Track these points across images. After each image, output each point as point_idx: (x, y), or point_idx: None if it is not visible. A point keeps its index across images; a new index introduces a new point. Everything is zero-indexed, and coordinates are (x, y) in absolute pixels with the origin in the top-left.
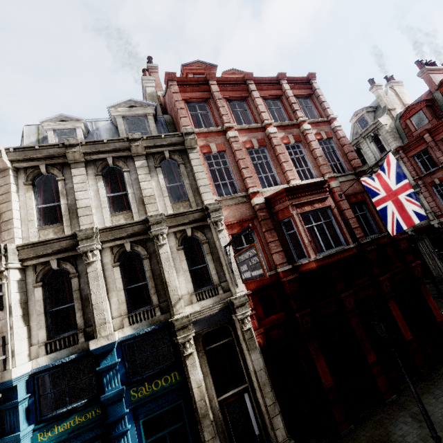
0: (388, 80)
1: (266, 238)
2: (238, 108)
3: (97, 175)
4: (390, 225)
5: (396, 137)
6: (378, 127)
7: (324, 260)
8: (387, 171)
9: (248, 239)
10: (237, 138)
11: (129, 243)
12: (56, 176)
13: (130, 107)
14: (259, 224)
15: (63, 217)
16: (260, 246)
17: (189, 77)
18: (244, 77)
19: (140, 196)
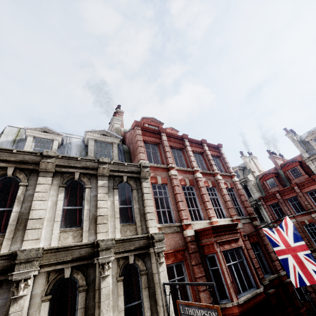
0: (250, 154)
1: (195, 272)
2: (176, 154)
3: (61, 186)
4: (292, 276)
5: (258, 189)
6: (247, 181)
7: (244, 305)
8: (286, 229)
9: (178, 270)
10: (177, 176)
11: (70, 269)
12: (19, 180)
13: (102, 135)
14: (189, 256)
15: (8, 226)
16: (189, 280)
17: (149, 127)
18: (183, 136)
19: (95, 213)
